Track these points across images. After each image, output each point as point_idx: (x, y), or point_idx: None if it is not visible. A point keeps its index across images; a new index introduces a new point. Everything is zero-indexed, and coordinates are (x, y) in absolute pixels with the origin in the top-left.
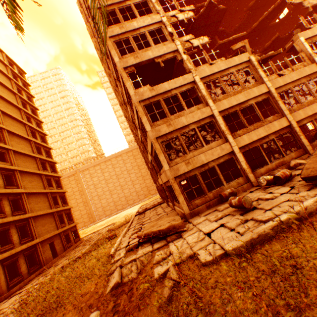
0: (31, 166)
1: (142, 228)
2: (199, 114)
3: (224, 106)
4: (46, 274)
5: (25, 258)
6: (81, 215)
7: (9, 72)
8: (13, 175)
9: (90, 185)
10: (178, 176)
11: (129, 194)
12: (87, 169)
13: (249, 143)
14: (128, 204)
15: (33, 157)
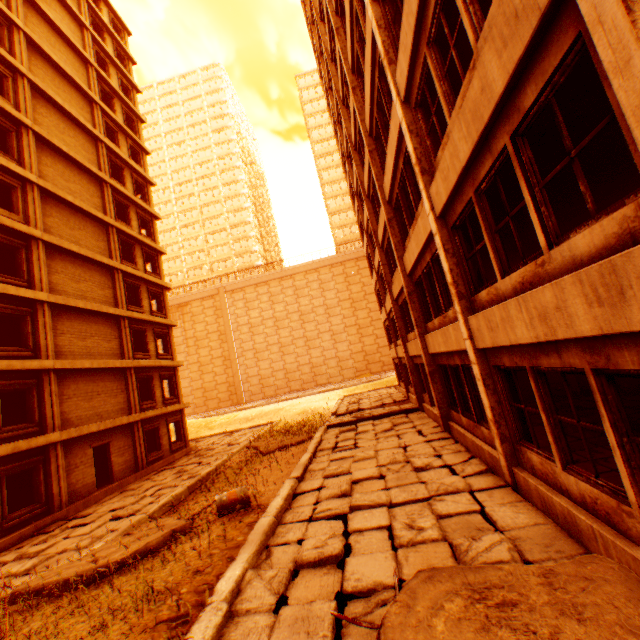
0: (89, 243)
1: (349, 533)
2: None
3: None
4: (25, 557)
5: (0, 484)
6: (215, 383)
7: (82, 8)
8: (24, 249)
9: (242, 325)
10: None
11: (321, 361)
12: (242, 289)
13: None
14: (315, 382)
15: (102, 224)
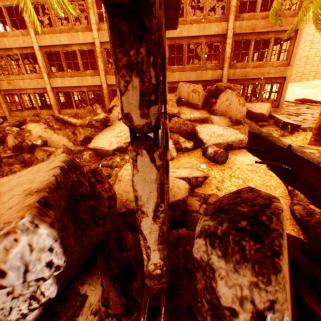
0: None
1: None
2: (22, 41)
3: (46, 42)
4: None
5: None
6: None
7: None
8: None
9: None
10: (3, 90)
11: None
12: None
13: (64, 87)
14: None
15: None
